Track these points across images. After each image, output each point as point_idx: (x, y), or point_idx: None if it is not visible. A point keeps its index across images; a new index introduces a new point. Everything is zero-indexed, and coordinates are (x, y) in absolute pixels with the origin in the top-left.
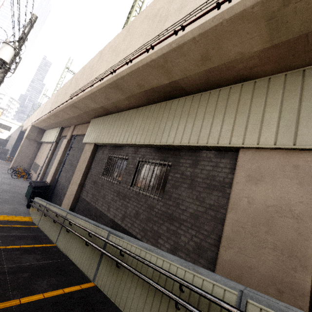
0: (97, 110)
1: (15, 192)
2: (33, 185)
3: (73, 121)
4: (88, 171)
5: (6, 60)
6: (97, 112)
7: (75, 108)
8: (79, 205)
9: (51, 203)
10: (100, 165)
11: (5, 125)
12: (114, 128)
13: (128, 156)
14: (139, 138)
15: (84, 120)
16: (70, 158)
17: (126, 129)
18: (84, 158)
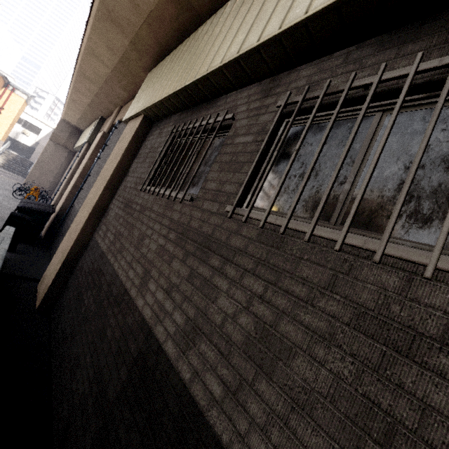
0: (160, 19)
1: None
2: (20, 204)
3: (115, 89)
4: (120, 181)
5: None
6: (160, 29)
7: (110, 25)
8: (85, 259)
9: (53, 246)
10: (147, 162)
11: (32, 125)
12: (198, 51)
13: (236, 114)
14: (307, 0)
15: (135, 80)
16: (101, 163)
17: (240, 23)
18: (117, 151)
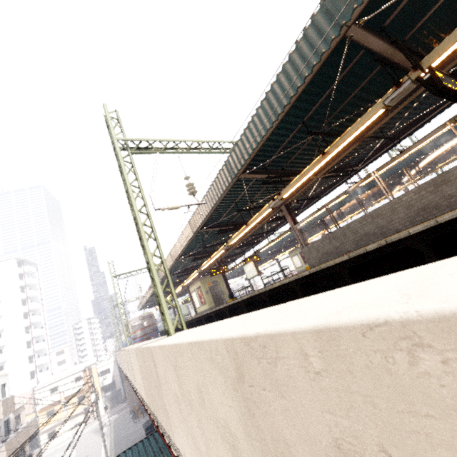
0: None
1: (140, 437)
2: (144, 428)
3: None
4: None
5: (95, 400)
6: None
7: None
8: None
9: None
10: None
11: (104, 370)
12: None
13: None
14: None
15: None
16: None
17: None
18: None
